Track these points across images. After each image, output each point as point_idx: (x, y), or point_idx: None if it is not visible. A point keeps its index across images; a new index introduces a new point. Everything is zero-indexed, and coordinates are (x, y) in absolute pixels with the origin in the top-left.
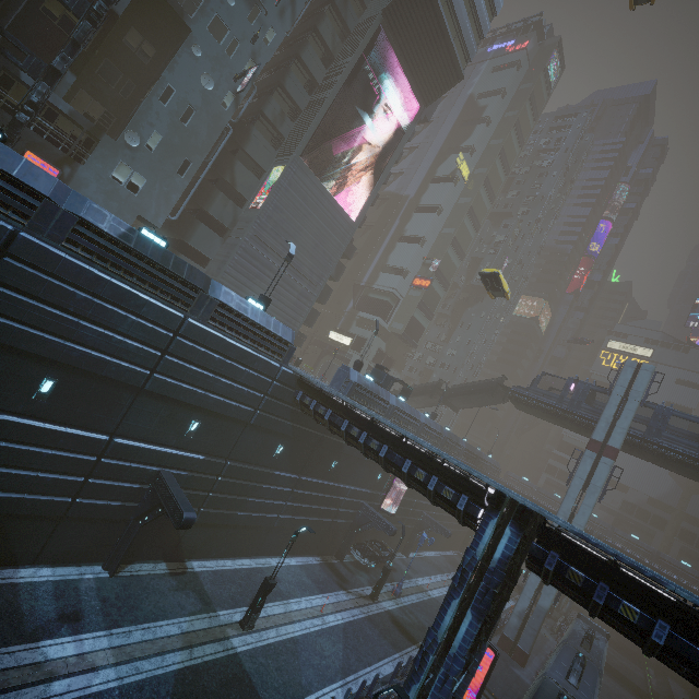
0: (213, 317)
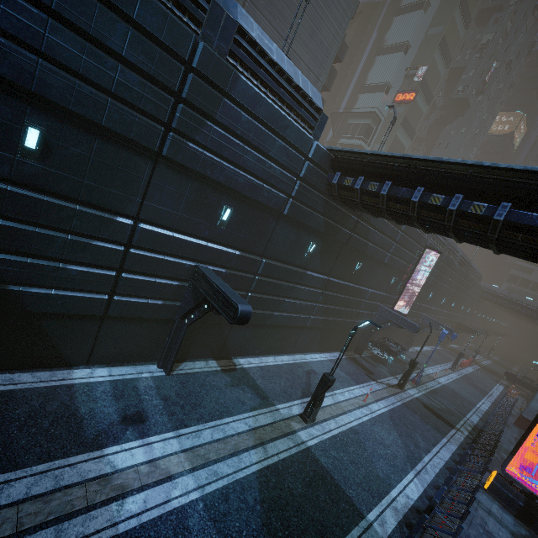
0: (231, 55)
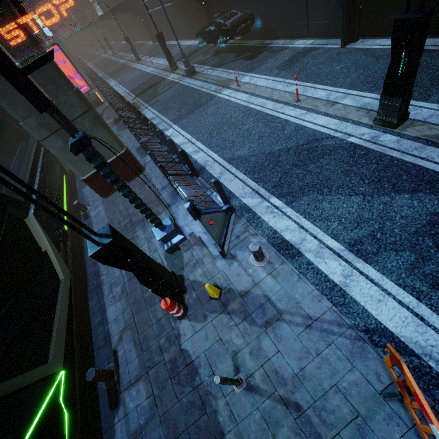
0: None
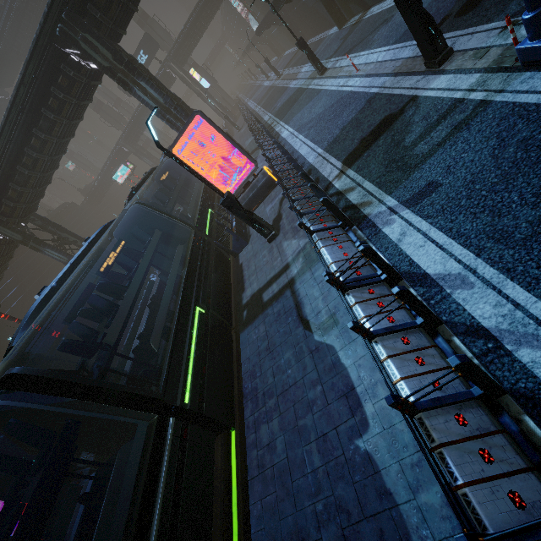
0: None
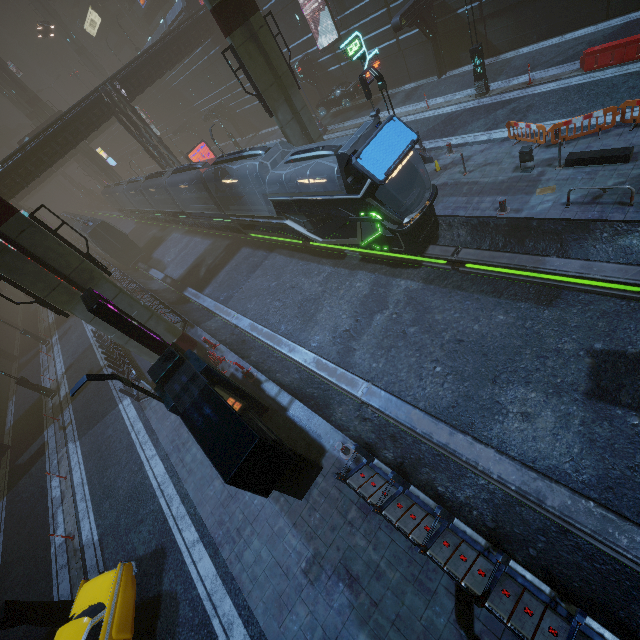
0: None
